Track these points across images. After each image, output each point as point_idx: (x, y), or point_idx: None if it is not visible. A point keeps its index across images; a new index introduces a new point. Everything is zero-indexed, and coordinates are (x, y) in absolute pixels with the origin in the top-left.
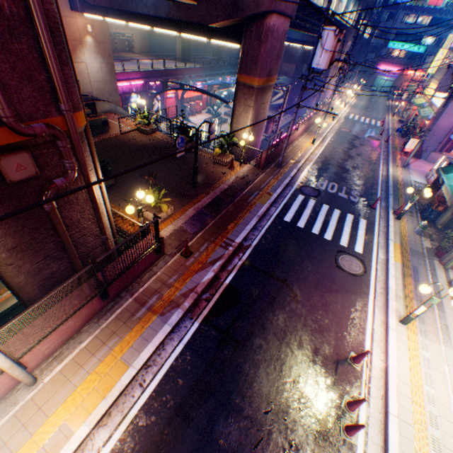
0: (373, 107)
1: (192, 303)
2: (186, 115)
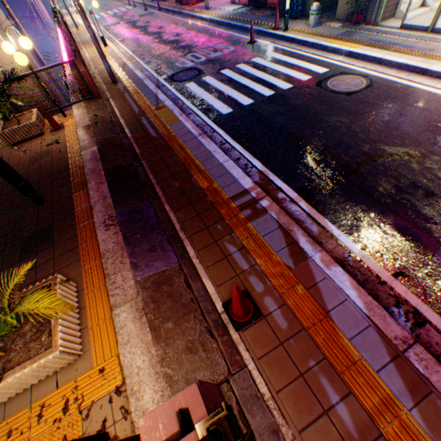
0: (103, 4)
1: None
2: None
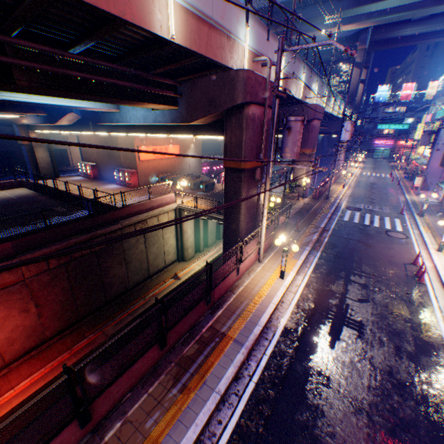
0: (379, 167)
1: (312, 245)
2: None
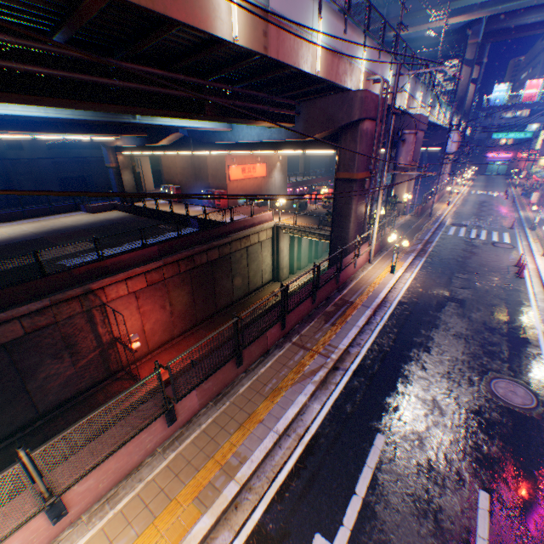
0: (492, 185)
1: (417, 253)
2: None
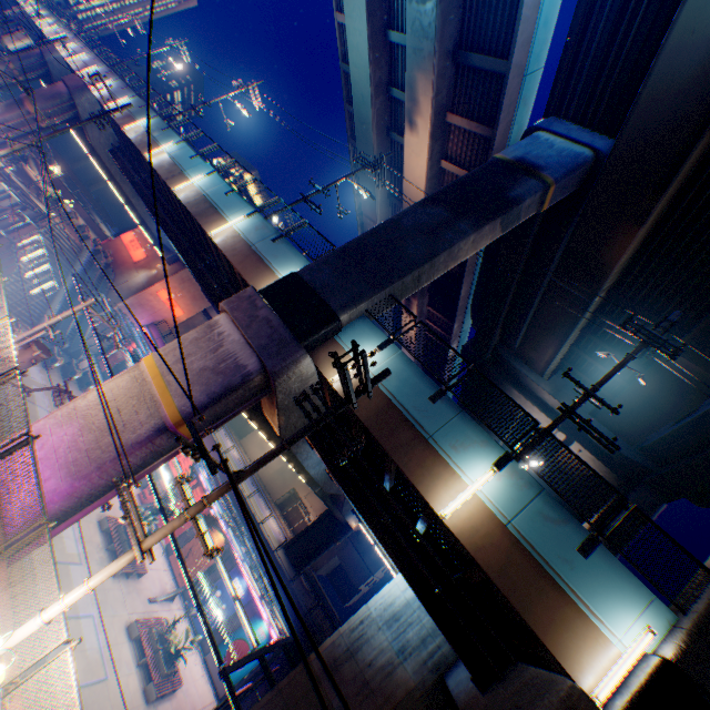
0: None
1: None
2: None
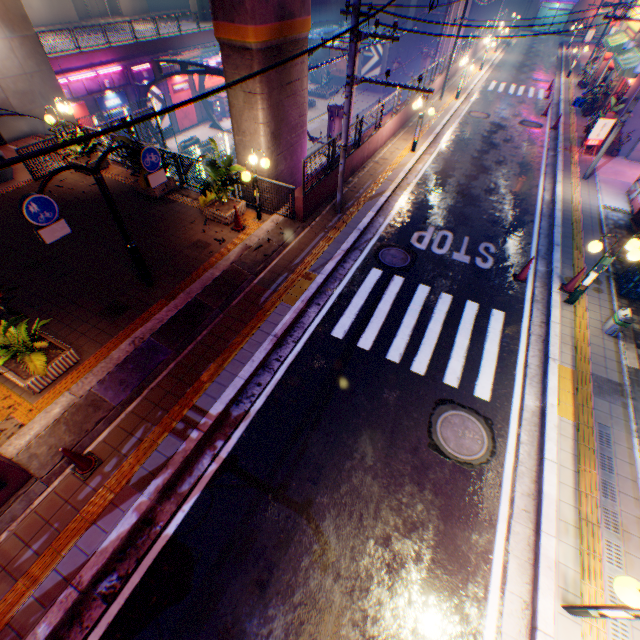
0: (533, 64)
1: (61, 620)
2: (214, 119)
